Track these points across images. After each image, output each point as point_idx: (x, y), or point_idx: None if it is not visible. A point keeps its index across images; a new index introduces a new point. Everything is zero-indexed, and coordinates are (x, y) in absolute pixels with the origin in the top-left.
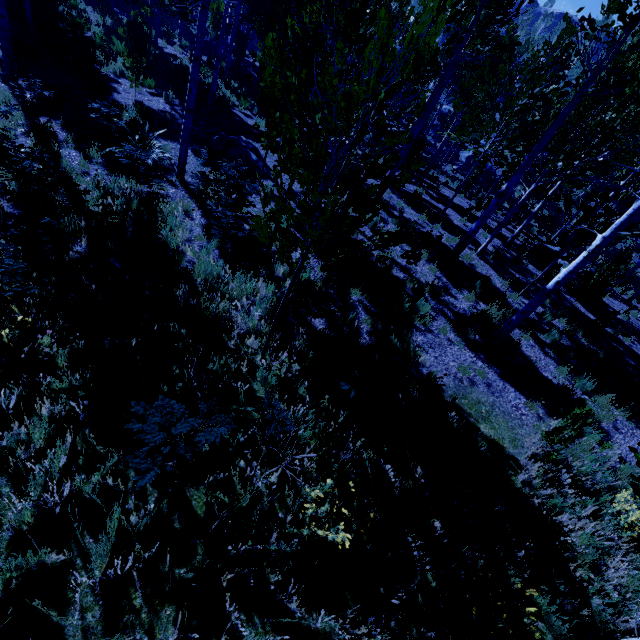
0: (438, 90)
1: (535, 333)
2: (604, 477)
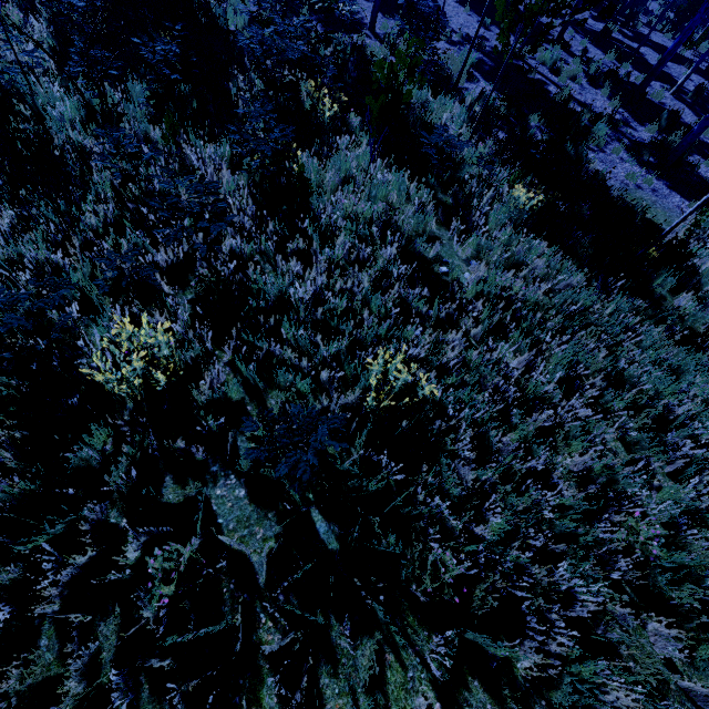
0: None
1: None
2: None
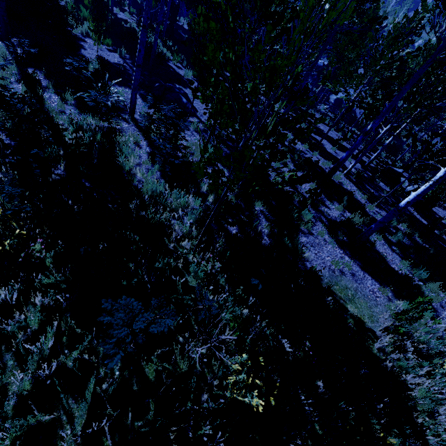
0: (322, 52)
1: (385, 235)
2: (435, 345)
